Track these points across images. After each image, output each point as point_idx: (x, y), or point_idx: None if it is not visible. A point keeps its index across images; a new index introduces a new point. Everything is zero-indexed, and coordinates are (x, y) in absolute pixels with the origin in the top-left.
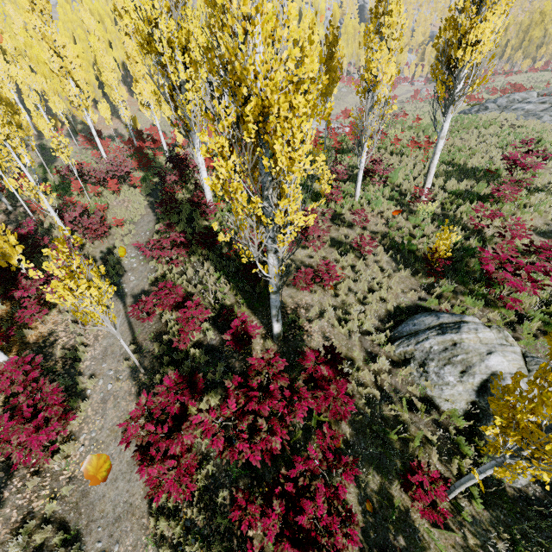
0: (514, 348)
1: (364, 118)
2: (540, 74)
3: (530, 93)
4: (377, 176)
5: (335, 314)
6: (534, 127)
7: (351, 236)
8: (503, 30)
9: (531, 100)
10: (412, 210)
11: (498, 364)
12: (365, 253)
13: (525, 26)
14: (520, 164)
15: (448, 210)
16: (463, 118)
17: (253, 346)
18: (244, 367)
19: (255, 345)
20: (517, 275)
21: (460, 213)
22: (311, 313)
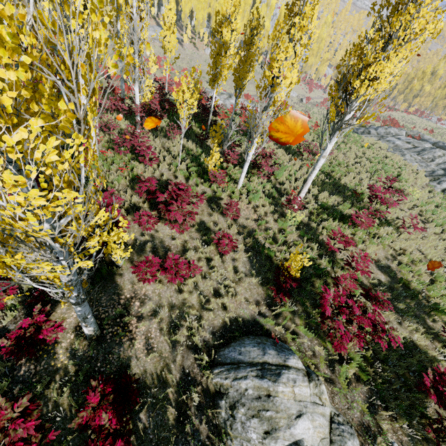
0: (324, 409)
1: (258, 115)
2: (410, 117)
3: (402, 131)
4: (263, 170)
5: (170, 315)
6: (398, 162)
7: (219, 226)
8: (400, 75)
9: (401, 137)
10: (284, 212)
11: (303, 432)
12: (226, 248)
13: (411, 78)
14: (380, 198)
15: (313, 220)
16: (350, 136)
17: (58, 341)
18: (32, 372)
19: (62, 340)
20: (349, 320)
21: (322, 227)
22: (144, 310)
